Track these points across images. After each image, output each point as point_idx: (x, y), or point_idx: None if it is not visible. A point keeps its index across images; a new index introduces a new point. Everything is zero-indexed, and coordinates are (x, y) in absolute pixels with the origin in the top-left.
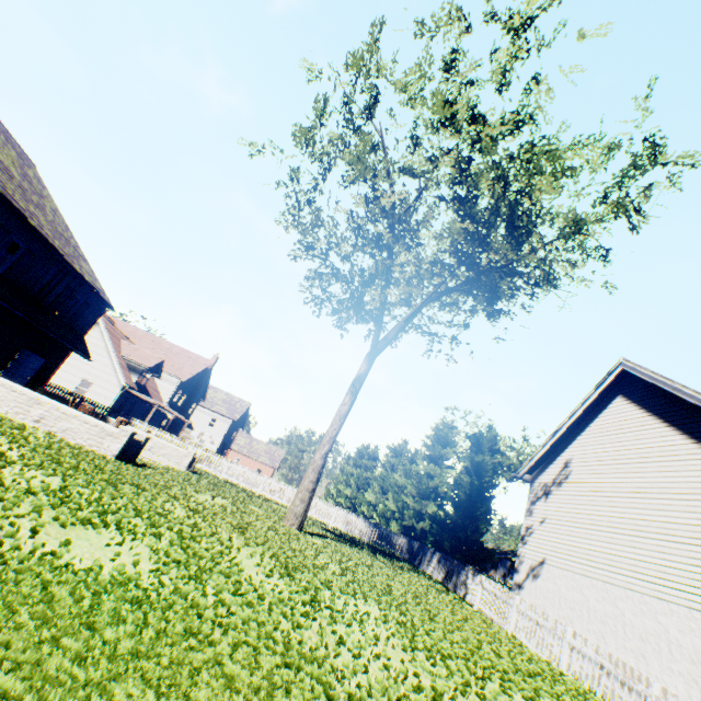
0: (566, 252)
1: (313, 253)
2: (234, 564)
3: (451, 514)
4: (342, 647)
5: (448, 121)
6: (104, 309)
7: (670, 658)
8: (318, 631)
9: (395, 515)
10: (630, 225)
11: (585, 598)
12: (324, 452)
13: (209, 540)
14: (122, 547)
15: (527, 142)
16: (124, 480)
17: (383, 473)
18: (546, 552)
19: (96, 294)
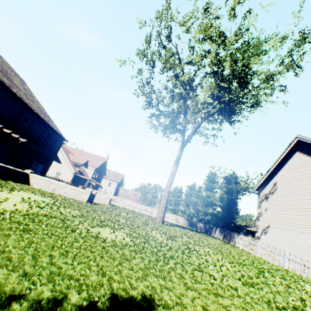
0: (264, 90)
1: (152, 105)
2: (154, 237)
3: (220, 211)
4: (207, 263)
5: (207, 37)
6: (63, 141)
7: None
8: (196, 258)
9: (195, 215)
10: (295, 73)
11: (290, 239)
12: (168, 191)
13: (140, 229)
14: (115, 233)
15: (245, 42)
16: (96, 209)
17: (186, 198)
18: (269, 222)
19: (59, 135)
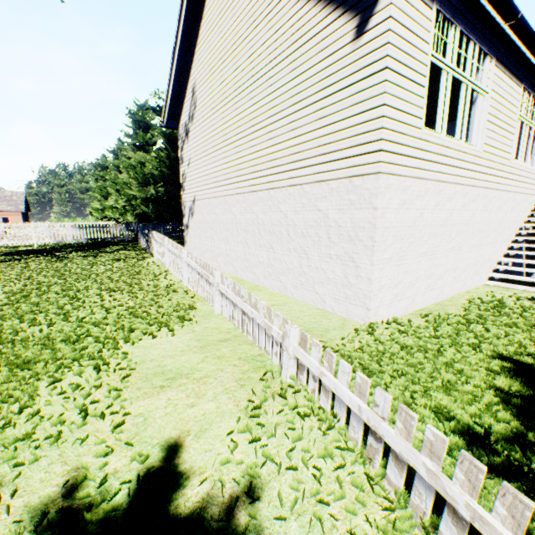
0: None
1: None
2: None
3: (163, 190)
4: None
5: None
6: None
7: (260, 238)
8: None
9: (129, 209)
10: None
11: (217, 217)
12: None
13: None
14: None
15: None
16: None
17: (113, 178)
18: (195, 191)
19: None
